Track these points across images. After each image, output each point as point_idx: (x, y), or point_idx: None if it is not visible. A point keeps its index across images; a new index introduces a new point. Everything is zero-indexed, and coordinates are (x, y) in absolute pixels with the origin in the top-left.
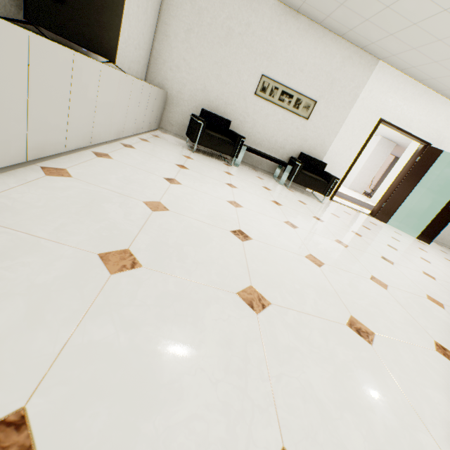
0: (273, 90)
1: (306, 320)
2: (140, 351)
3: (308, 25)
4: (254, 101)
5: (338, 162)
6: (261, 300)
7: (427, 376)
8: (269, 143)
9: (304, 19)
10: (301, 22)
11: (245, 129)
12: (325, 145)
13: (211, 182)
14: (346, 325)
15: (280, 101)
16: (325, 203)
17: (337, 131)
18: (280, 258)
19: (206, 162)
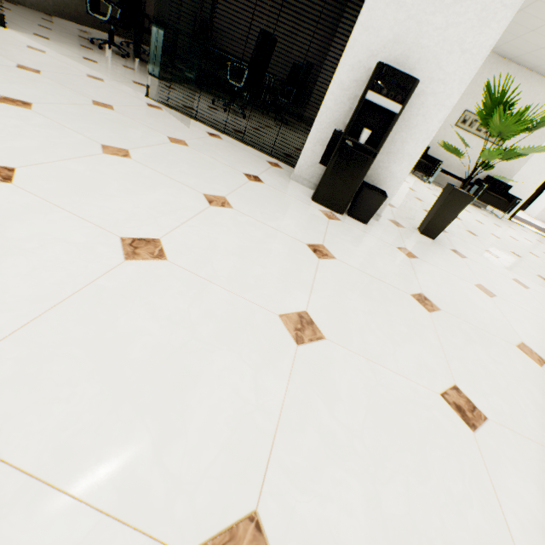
0: (473, 122)
1: (492, 244)
2: (449, 229)
3: (516, 70)
4: (453, 131)
5: (524, 186)
6: (474, 234)
7: (542, 270)
8: (458, 166)
9: (514, 65)
10: (510, 68)
11: (439, 153)
12: (513, 169)
13: (425, 192)
14: (509, 251)
15: (476, 131)
16: (504, 220)
17: (528, 158)
18: (477, 229)
19: (411, 179)
